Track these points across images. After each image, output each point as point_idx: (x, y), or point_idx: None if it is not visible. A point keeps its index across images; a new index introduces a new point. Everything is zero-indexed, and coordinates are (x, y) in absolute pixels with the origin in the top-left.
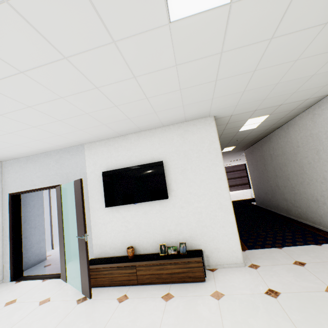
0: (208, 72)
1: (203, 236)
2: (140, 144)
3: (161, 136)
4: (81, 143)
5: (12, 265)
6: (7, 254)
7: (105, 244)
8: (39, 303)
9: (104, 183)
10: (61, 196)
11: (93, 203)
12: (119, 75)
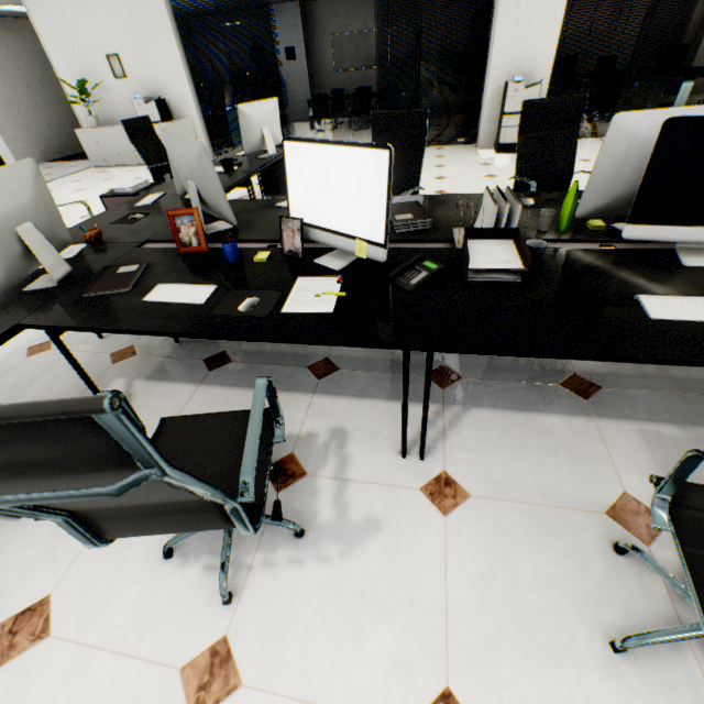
0: None
1: None
2: None
3: None
4: None
5: None
6: None
7: None
8: None
9: None
10: None
11: None
12: None
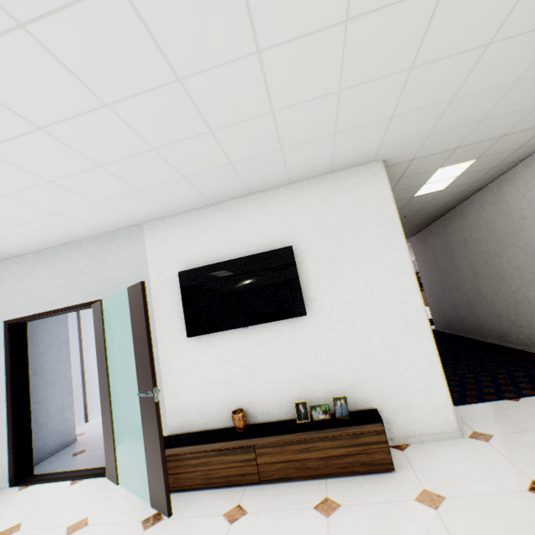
0: (404, 43)
1: (377, 383)
2: (247, 218)
3: (285, 202)
4: (138, 222)
5: (11, 456)
6: (3, 435)
7: (189, 408)
8: (66, 530)
9: (184, 293)
10: (102, 319)
11: (162, 331)
12: (228, 45)
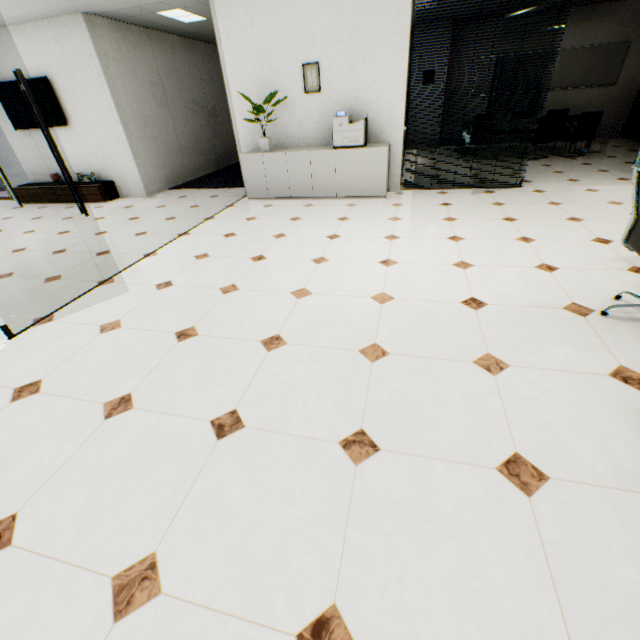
0: None
1: (112, 169)
2: (17, 47)
3: (35, 38)
4: None
5: None
6: None
7: (35, 171)
8: None
9: (1, 101)
10: None
11: (3, 125)
12: None
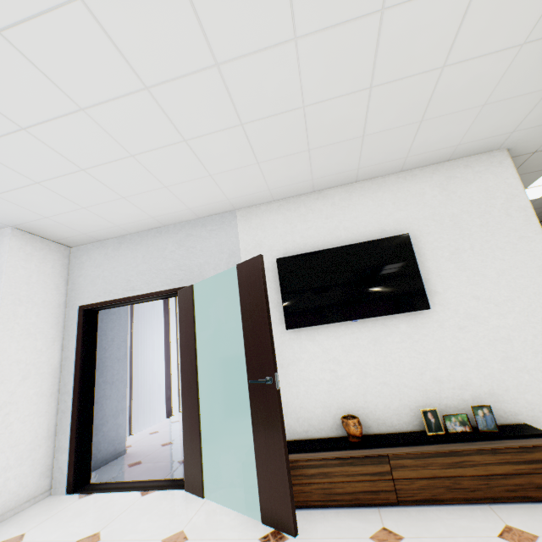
0: None
1: (523, 392)
2: (352, 205)
3: (396, 190)
4: (232, 208)
5: (72, 457)
6: (65, 431)
7: (285, 411)
8: None
9: (282, 281)
10: (193, 304)
11: None
12: None
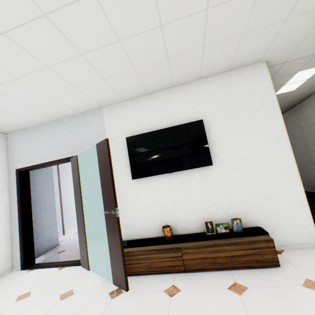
0: None
1: (261, 210)
2: (171, 102)
3: (197, 91)
4: (99, 106)
5: (22, 251)
6: (17, 238)
7: (133, 224)
8: (59, 297)
9: (129, 151)
10: (78, 167)
11: (115, 176)
12: None
